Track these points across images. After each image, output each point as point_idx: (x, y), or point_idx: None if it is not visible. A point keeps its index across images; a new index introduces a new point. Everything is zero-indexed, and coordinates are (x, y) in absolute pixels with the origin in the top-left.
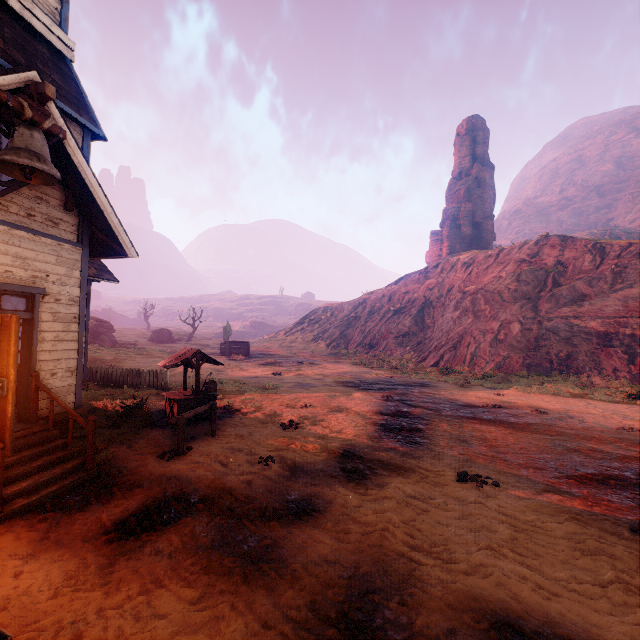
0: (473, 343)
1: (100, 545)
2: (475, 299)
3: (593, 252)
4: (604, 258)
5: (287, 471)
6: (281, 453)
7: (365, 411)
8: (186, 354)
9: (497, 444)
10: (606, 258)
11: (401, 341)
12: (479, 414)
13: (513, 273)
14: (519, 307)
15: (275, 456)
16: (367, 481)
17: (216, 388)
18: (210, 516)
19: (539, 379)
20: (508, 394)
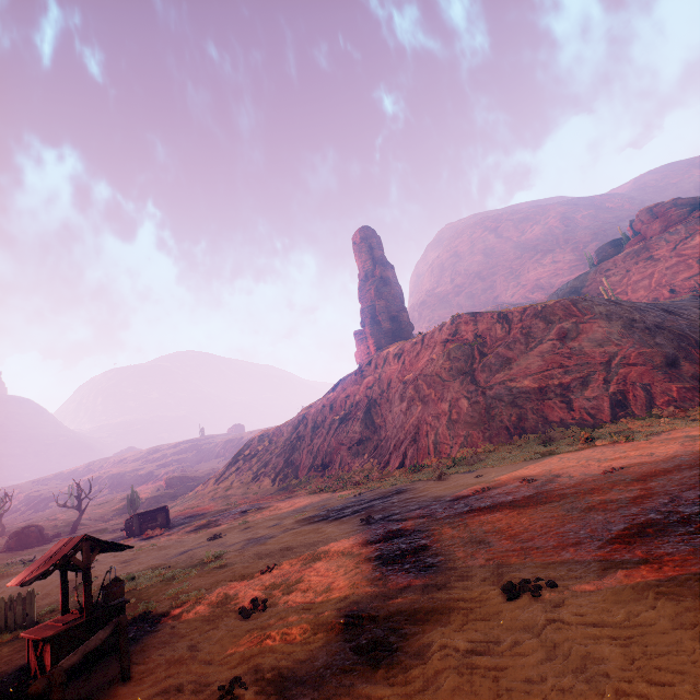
0: (431, 430)
1: None
2: (417, 386)
3: (500, 321)
4: (511, 324)
5: (272, 695)
6: (253, 663)
7: (349, 547)
8: (63, 549)
9: (516, 531)
10: (512, 324)
11: (356, 450)
12: (475, 504)
13: (443, 353)
14: (460, 383)
15: (244, 674)
16: (399, 655)
17: (123, 590)
18: None
19: (505, 449)
20: (487, 473)
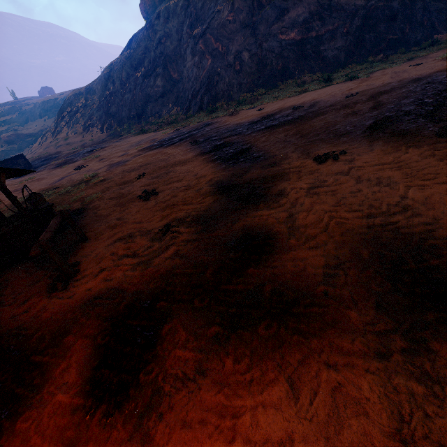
0: (220, 81)
1: (100, 433)
2: (206, 40)
3: None
4: None
5: (199, 226)
6: (172, 217)
7: (192, 157)
8: None
9: (305, 133)
10: None
11: (162, 102)
12: (268, 124)
13: (228, 3)
14: (242, 36)
15: (170, 222)
16: (268, 197)
17: (44, 199)
18: (186, 306)
19: (272, 92)
20: (266, 107)
